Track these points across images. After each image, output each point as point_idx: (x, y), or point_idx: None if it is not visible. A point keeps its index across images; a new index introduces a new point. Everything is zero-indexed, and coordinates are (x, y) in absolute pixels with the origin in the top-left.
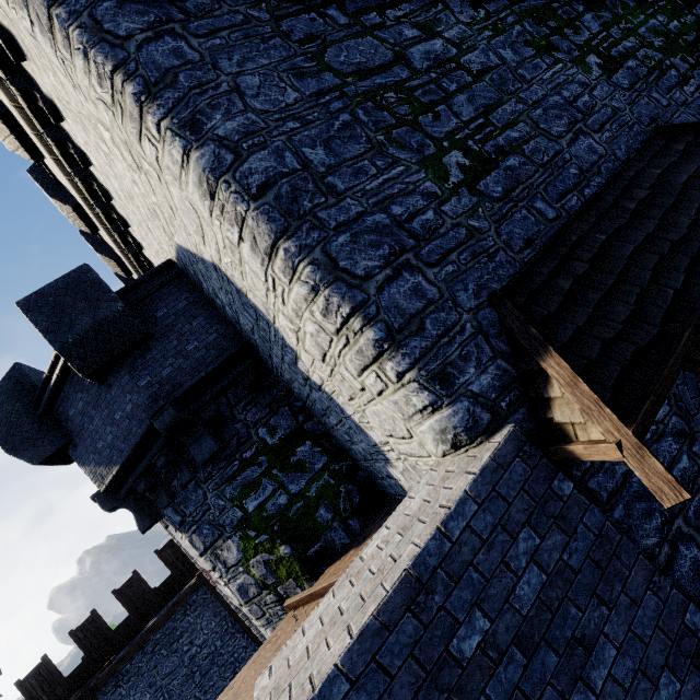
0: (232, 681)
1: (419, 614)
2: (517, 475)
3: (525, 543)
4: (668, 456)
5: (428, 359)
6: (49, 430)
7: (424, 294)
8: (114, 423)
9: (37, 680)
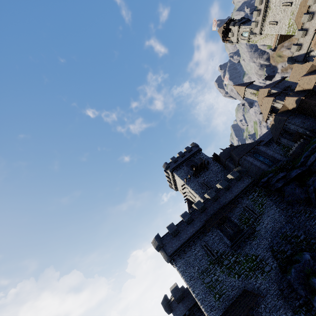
0: None
1: None
2: None
3: None
4: None
5: None
6: (170, 308)
7: (213, 314)
8: (179, 310)
9: None
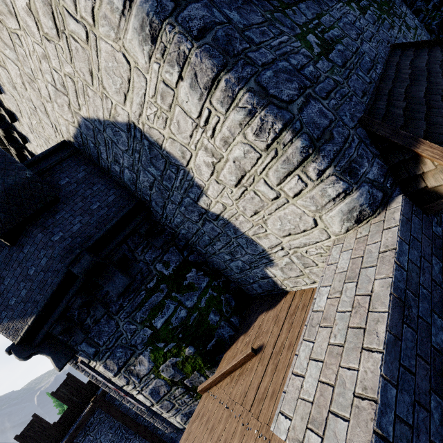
0: None
1: (409, 324)
2: (417, 225)
3: (436, 266)
4: None
5: (339, 158)
6: None
7: (326, 116)
8: (27, 279)
9: None
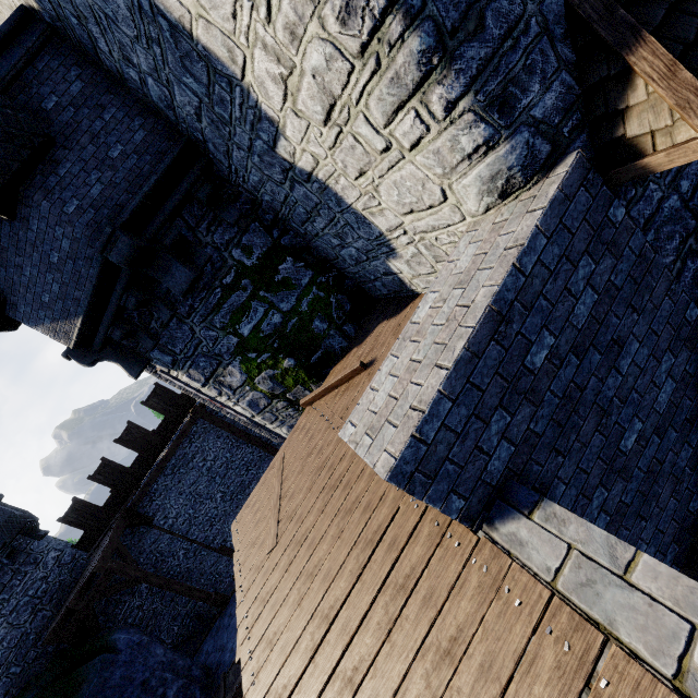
0: (271, 464)
1: (501, 341)
2: (581, 205)
3: (583, 270)
4: (695, 180)
5: (487, 76)
6: None
7: None
8: (53, 269)
9: (77, 514)
